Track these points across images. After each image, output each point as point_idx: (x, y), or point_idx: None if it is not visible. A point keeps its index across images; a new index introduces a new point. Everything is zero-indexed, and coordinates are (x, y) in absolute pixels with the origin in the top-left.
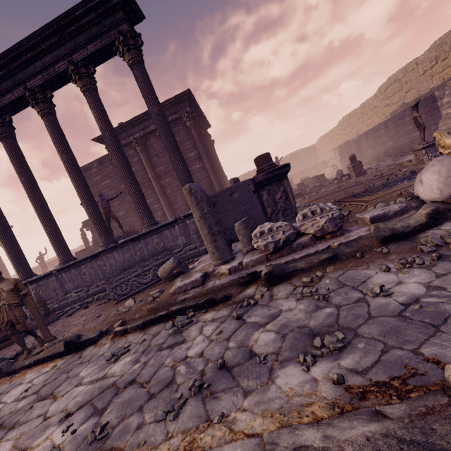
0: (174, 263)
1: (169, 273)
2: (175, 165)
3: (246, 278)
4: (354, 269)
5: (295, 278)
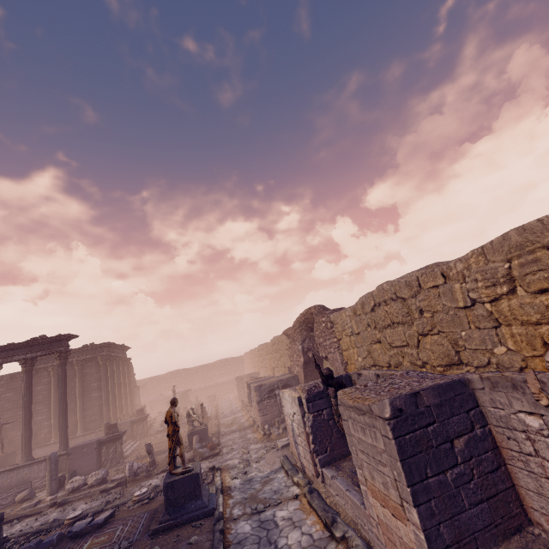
0: (28, 493)
1: (22, 498)
2: (60, 423)
3: (52, 504)
4: (82, 502)
5: (67, 505)
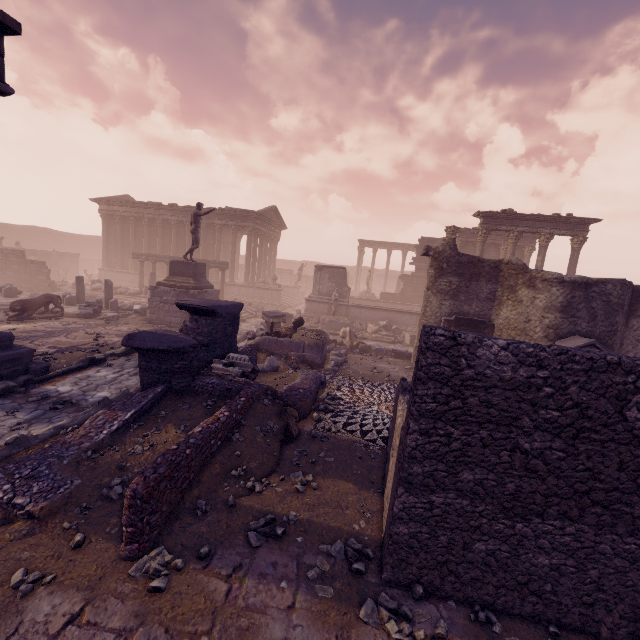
0: None
1: None
2: None
3: None
4: None
5: None
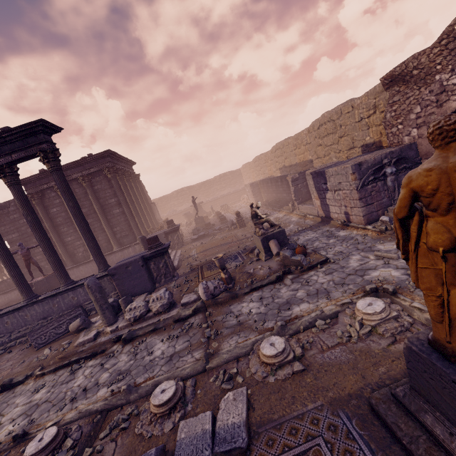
0: (80, 323)
1: (77, 329)
2: (87, 242)
3: (115, 339)
4: (156, 338)
5: (136, 340)
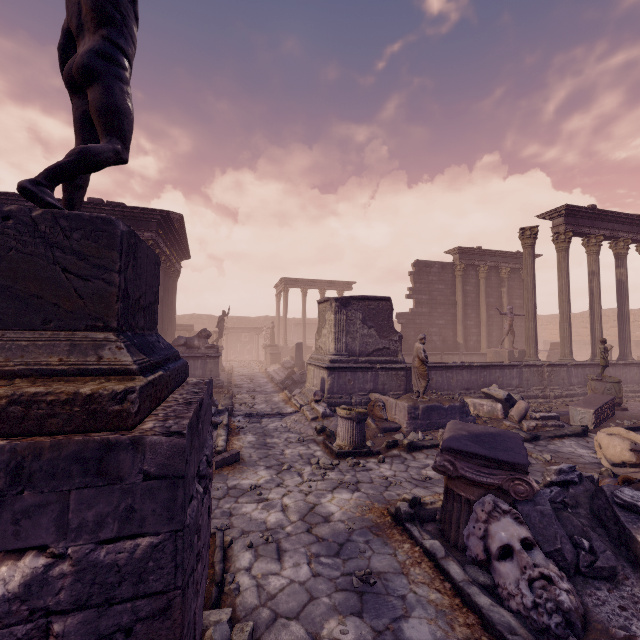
0: None
1: None
2: None
3: None
4: None
5: None
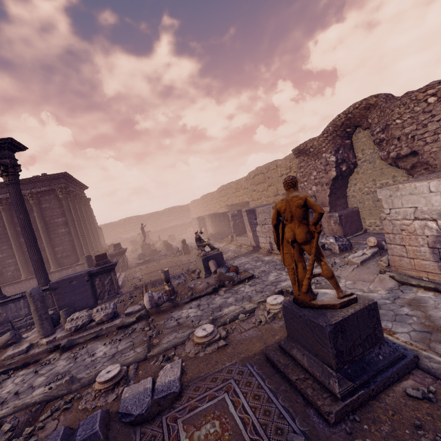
0: (10, 336)
1: (4, 343)
2: (31, 255)
3: (53, 348)
4: (98, 343)
5: (76, 348)
